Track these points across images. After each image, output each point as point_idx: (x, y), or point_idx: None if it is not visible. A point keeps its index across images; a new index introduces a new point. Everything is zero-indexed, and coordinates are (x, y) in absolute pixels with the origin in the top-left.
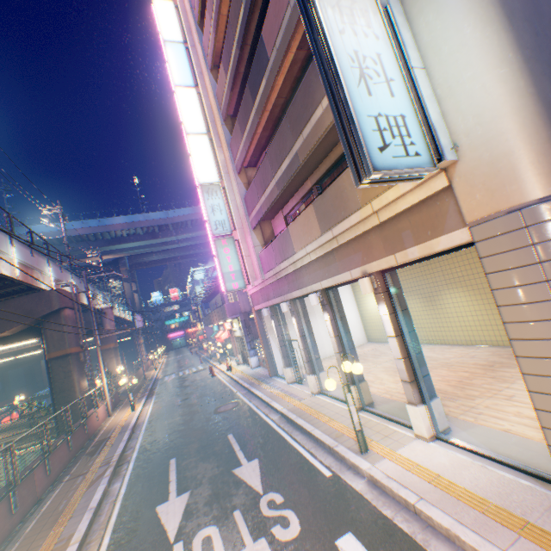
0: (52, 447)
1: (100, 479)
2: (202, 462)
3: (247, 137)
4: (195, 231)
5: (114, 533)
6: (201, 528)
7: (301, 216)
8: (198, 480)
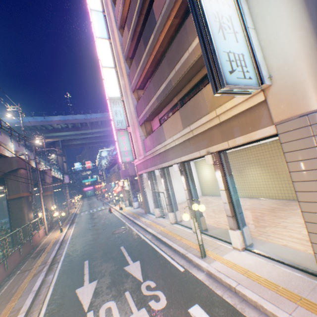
0: (9, 253)
1: (40, 272)
2: (105, 263)
3: (140, 70)
4: (103, 127)
5: (49, 306)
6: (104, 302)
7: (171, 118)
8: (102, 273)
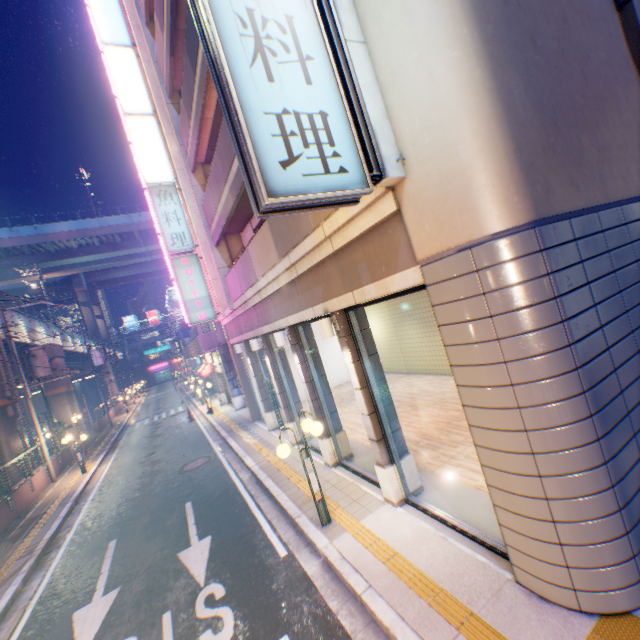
0: None
1: (13, 577)
2: (146, 544)
3: (195, 123)
4: None
5: None
6: None
7: (259, 235)
8: (134, 571)
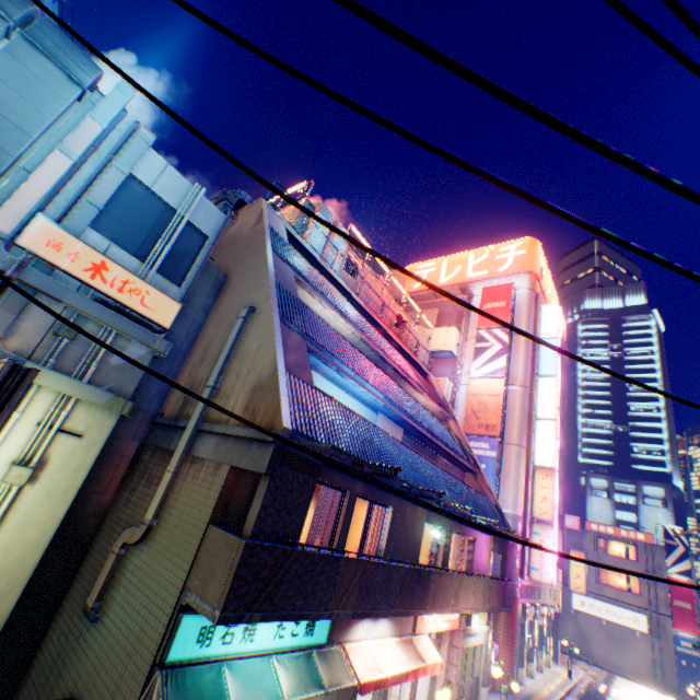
0: None
1: None
2: None
3: None
4: None
5: None
6: None
7: None
8: None
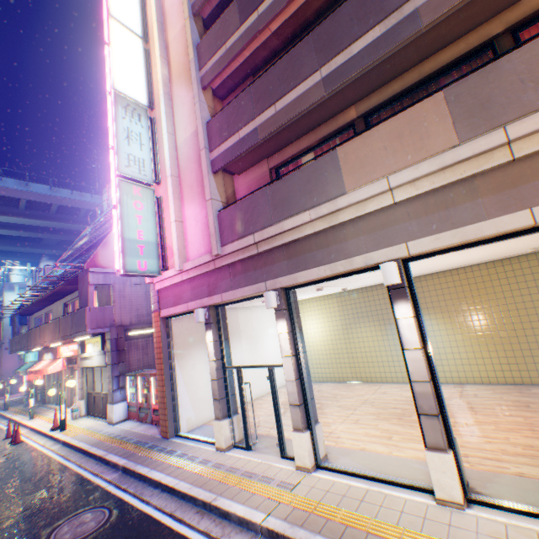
0: None
1: None
2: None
3: (256, 21)
4: (31, 216)
5: None
6: None
7: (393, 121)
8: None
